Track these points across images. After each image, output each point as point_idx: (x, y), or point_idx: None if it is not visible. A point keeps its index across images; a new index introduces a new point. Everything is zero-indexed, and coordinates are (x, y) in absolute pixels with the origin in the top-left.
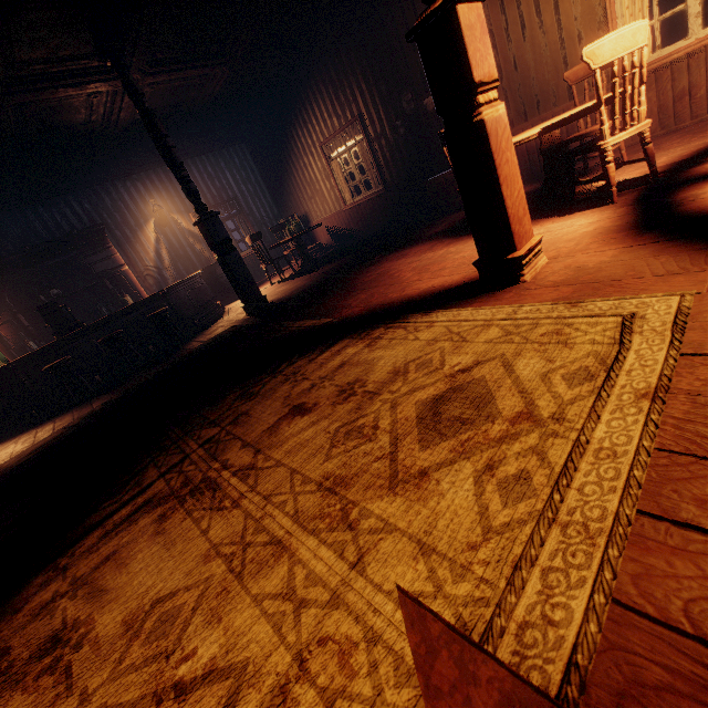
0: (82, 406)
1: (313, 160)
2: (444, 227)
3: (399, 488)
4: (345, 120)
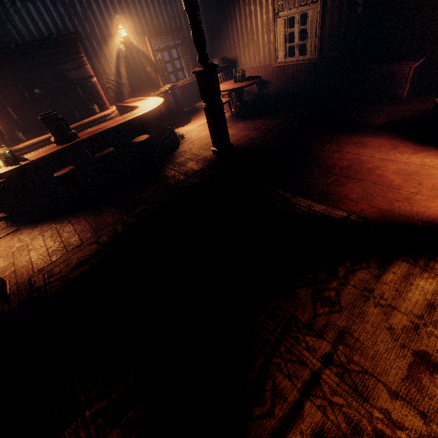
0: (91, 212)
1: (260, 11)
2: (387, 120)
3: None
4: None
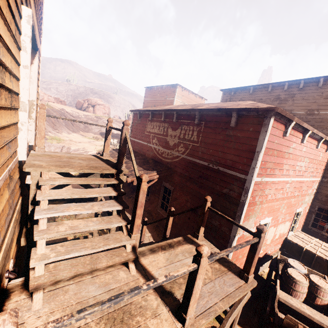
0: None
1: None
2: None
3: None
4: None
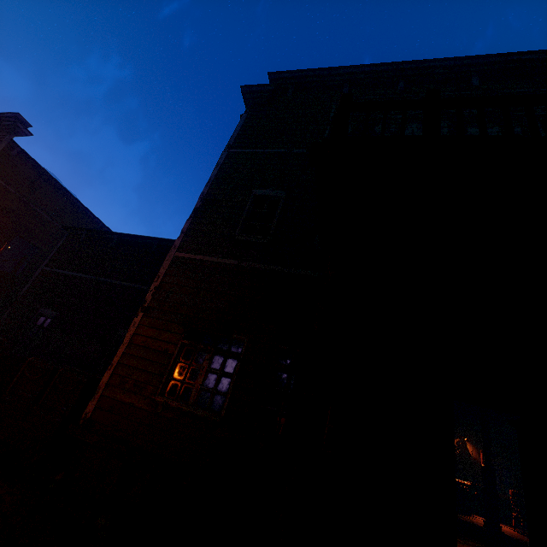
0: None
1: None
2: None
3: None
4: None
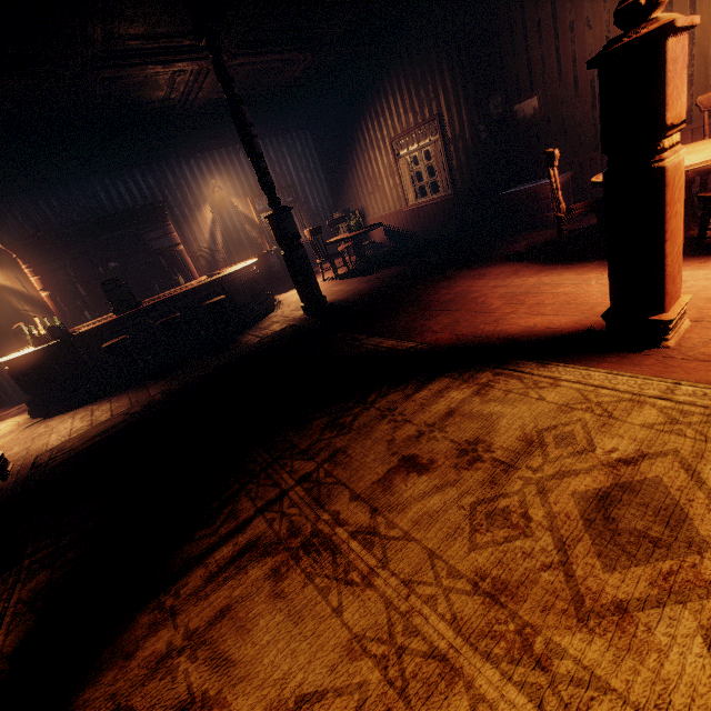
0: (138, 389)
1: (379, 155)
2: (524, 247)
3: (593, 623)
4: (422, 117)
